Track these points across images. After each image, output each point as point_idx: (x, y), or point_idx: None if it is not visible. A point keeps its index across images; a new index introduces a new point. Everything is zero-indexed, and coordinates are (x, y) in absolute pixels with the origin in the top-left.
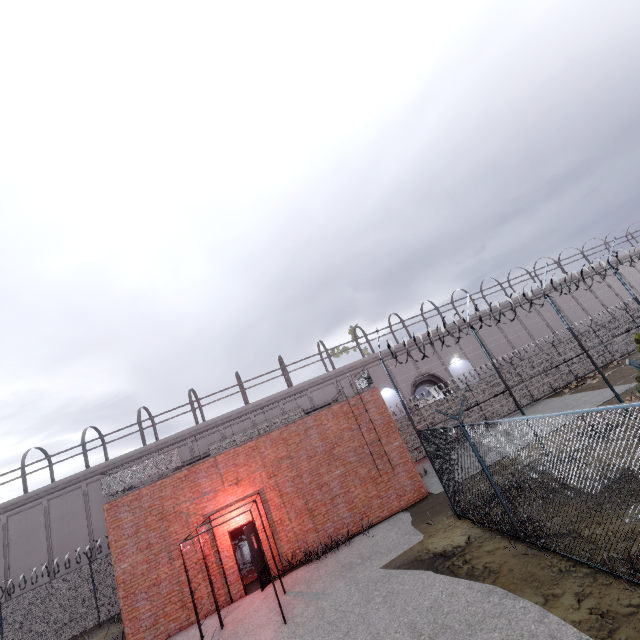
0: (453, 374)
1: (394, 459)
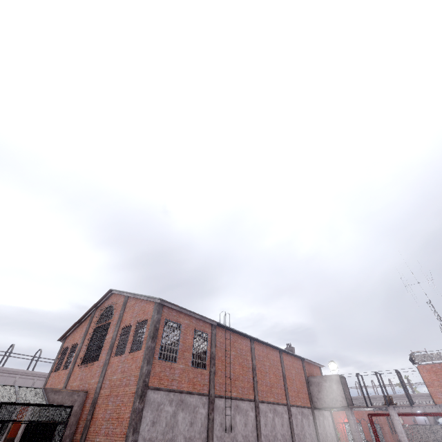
0: None
1: (386, 431)
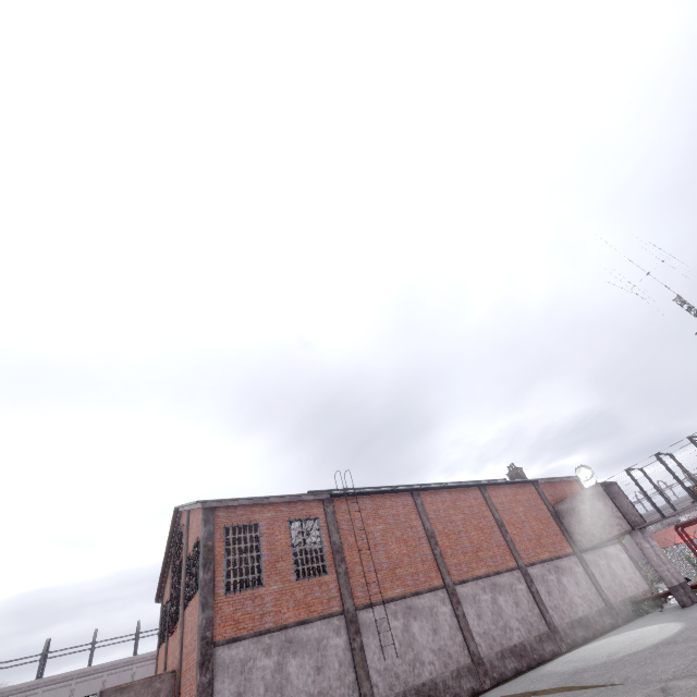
0: None
1: None
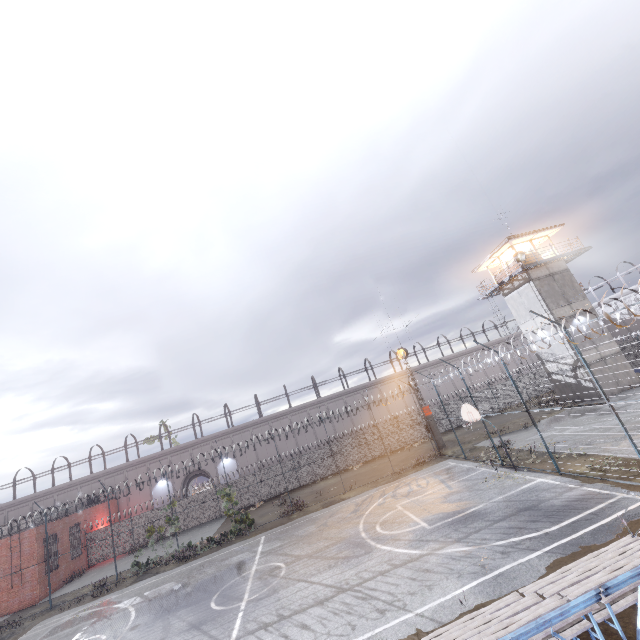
0: (220, 471)
1: (27, 577)
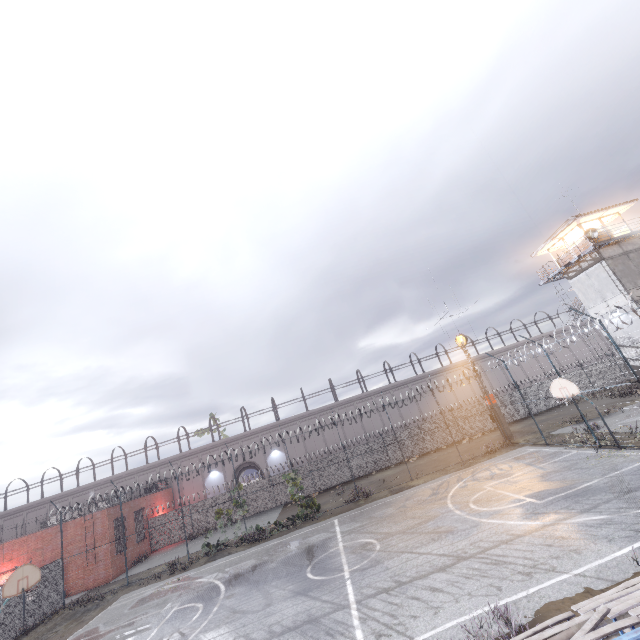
0: (270, 463)
1: (100, 556)
